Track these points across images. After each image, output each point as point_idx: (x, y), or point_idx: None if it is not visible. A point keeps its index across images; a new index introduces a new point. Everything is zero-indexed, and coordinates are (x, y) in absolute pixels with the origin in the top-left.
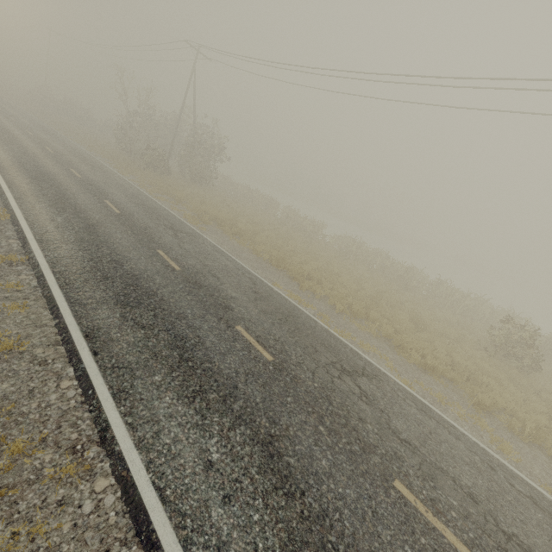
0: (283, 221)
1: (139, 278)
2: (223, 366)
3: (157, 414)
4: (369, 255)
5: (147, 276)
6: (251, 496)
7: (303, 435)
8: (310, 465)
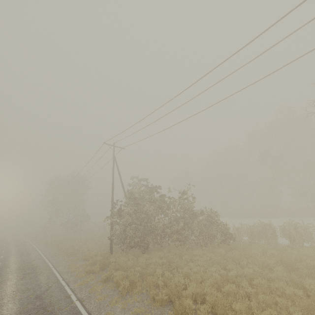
0: None
1: None
2: None
3: None
4: None
5: None
6: None
7: None
8: None
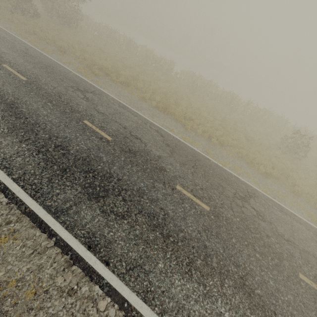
0: (145, 61)
1: (89, 160)
2: (190, 231)
3: (179, 300)
4: (209, 88)
5: (94, 156)
6: None
7: (253, 267)
8: (267, 289)
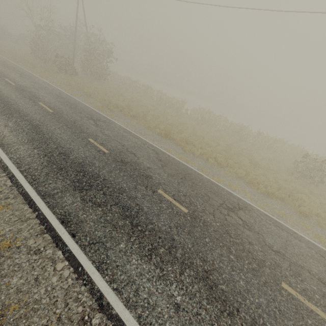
0: (158, 102)
1: (83, 164)
2: (161, 225)
3: (131, 275)
4: (216, 120)
5: (89, 162)
6: (209, 323)
7: (223, 266)
8: (234, 287)
